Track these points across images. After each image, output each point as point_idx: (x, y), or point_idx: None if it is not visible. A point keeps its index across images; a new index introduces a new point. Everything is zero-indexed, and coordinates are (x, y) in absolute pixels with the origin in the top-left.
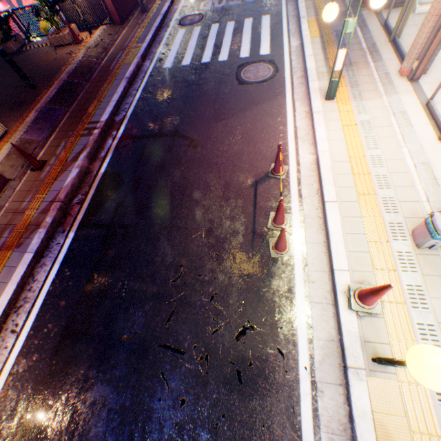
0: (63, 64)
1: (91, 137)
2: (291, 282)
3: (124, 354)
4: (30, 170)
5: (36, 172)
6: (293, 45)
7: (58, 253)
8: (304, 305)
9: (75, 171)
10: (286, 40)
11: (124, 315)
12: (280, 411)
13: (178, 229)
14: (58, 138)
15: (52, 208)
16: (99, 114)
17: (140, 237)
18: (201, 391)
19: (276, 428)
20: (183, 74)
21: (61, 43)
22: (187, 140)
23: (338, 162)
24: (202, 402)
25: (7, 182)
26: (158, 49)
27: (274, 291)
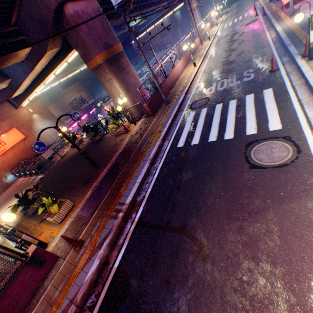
0: (116, 148)
1: (116, 220)
2: None
3: None
4: (73, 248)
5: (75, 252)
6: (311, 116)
7: None
8: None
9: (96, 261)
10: (300, 110)
11: None
12: None
13: None
14: (97, 216)
15: (68, 311)
16: (126, 194)
17: None
18: None
19: None
20: (192, 153)
21: (119, 133)
22: (194, 242)
23: None
24: None
25: (57, 259)
26: (174, 129)
27: None
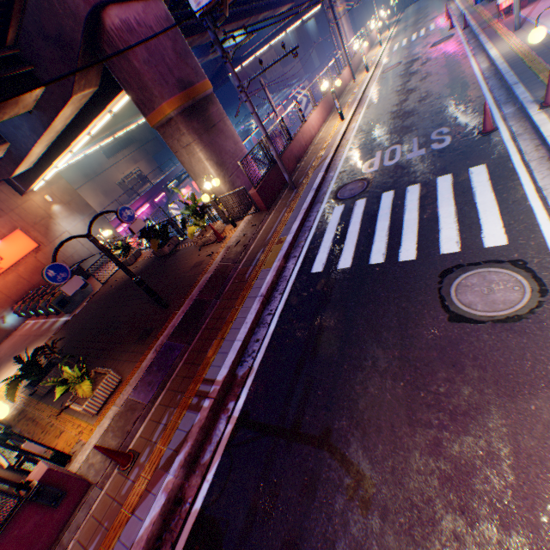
0: (200, 270)
1: (198, 414)
2: None
3: None
4: (117, 467)
5: (121, 474)
6: None
7: None
8: None
9: (160, 498)
10: (541, 209)
11: None
12: None
13: None
14: (163, 403)
15: None
16: (217, 362)
17: None
18: None
19: None
20: (340, 286)
21: (205, 242)
22: (346, 469)
23: None
24: None
25: (88, 487)
26: (306, 238)
27: None
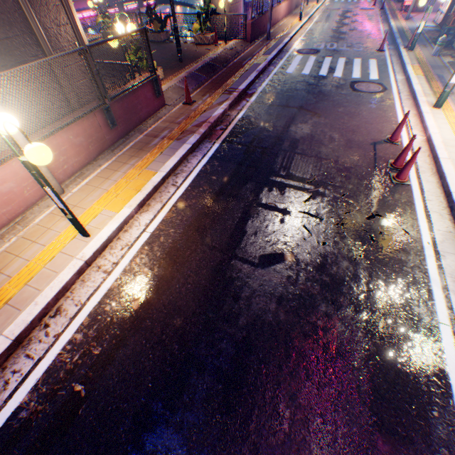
0: (203, 54)
1: (231, 96)
2: (410, 198)
3: (270, 212)
4: (182, 104)
5: (186, 106)
6: (398, 78)
7: (207, 152)
8: (423, 212)
9: (220, 110)
10: (392, 75)
11: (267, 192)
12: (409, 261)
13: (308, 156)
14: (202, 92)
15: (203, 125)
16: (236, 85)
17: (276, 155)
18: (339, 240)
19: (406, 269)
20: (303, 78)
21: (202, 43)
22: (310, 112)
23: (448, 140)
24: (341, 246)
25: (164, 105)
26: (280, 62)
27: (396, 201)
